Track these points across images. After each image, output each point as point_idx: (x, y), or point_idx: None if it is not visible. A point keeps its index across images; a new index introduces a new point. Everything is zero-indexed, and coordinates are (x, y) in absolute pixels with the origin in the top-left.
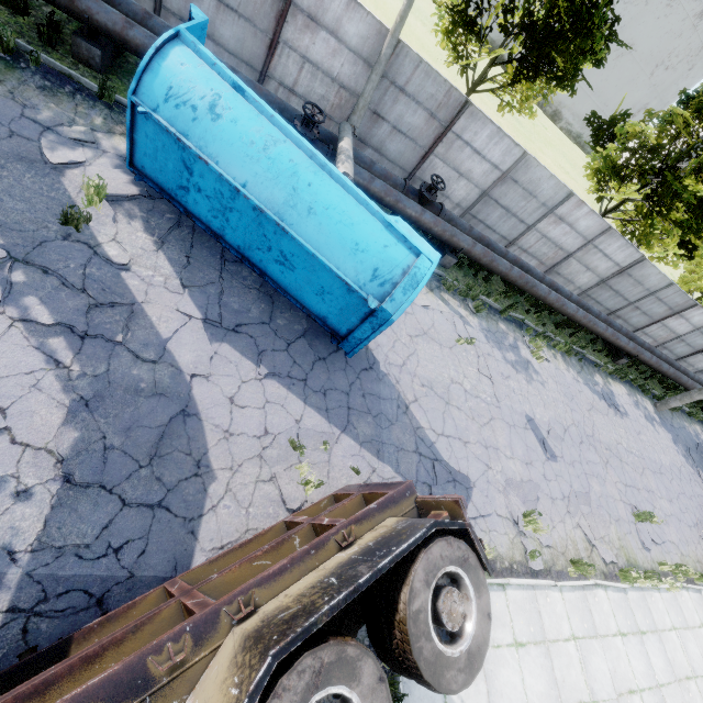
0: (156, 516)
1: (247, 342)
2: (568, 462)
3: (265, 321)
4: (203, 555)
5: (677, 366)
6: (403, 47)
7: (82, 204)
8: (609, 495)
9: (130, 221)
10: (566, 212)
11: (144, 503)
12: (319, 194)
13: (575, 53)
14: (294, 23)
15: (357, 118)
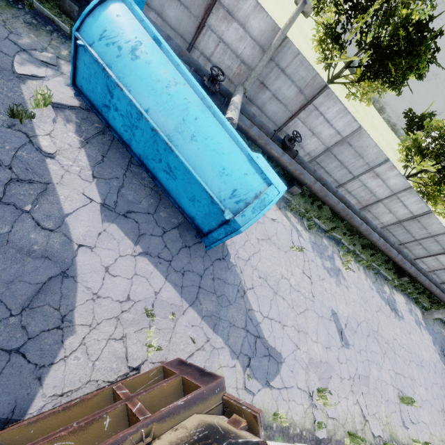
0: (11, 360)
1: (132, 225)
2: (357, 350)
3: (150, 212)
4: (43, 400)
5: (442, 288)
6: (288, 42)
7: (32, 105)
8: (383, 380)
9: (66, 123)
10: (382, 171)
11: (3, 348)
12: (202, 127)
13: (405, 66)
14: (217, 14)
15: (248, 83)
